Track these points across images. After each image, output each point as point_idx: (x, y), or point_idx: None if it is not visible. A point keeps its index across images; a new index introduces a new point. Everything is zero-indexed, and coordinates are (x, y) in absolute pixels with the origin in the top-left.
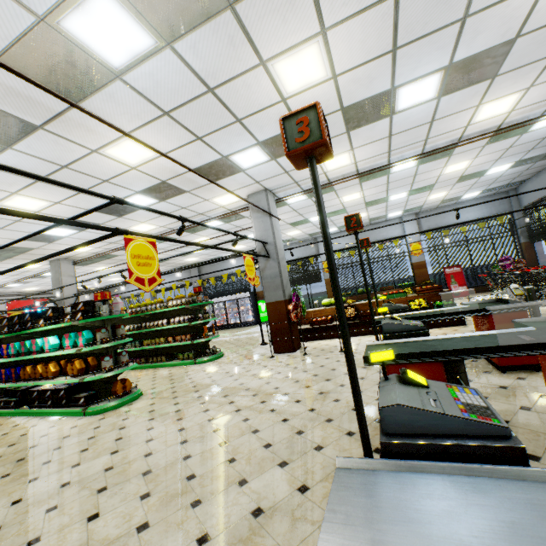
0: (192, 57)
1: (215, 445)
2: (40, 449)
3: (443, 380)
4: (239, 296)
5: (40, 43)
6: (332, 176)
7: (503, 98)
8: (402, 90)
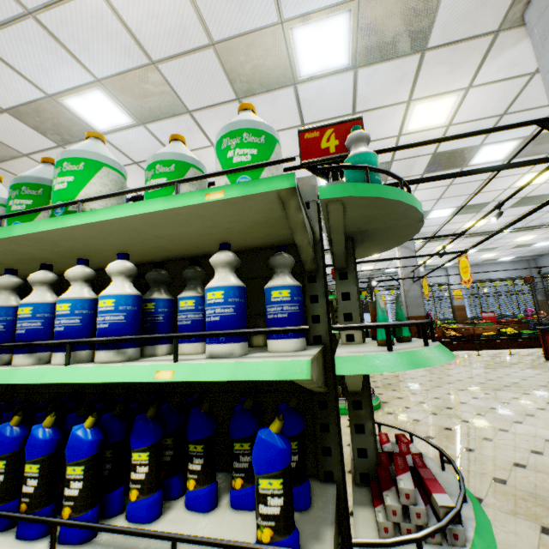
0: None
1: (520, 380)
2: (373, 384)
3: None
4: None
5: (462, 151)
6: (458, 231)
7: None
8: None
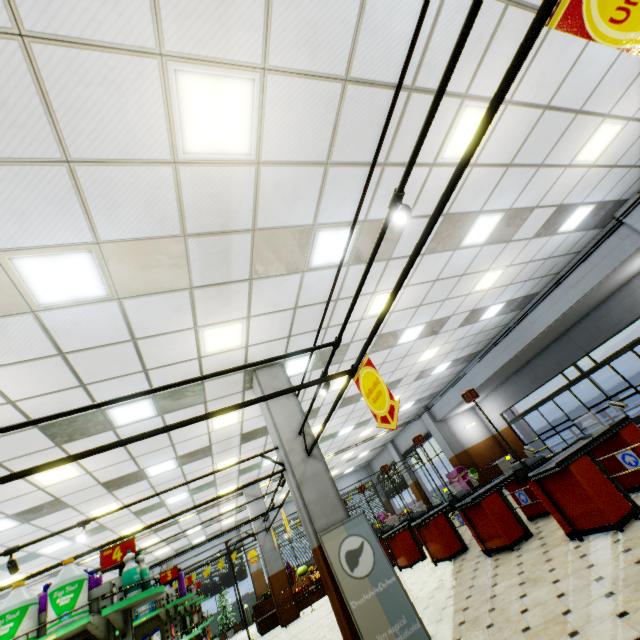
0: None
1: None
2: None
3: (409, 533)
4: None
5: (261, 428)
6: None
7: (369, 429)
8: (342, 430)
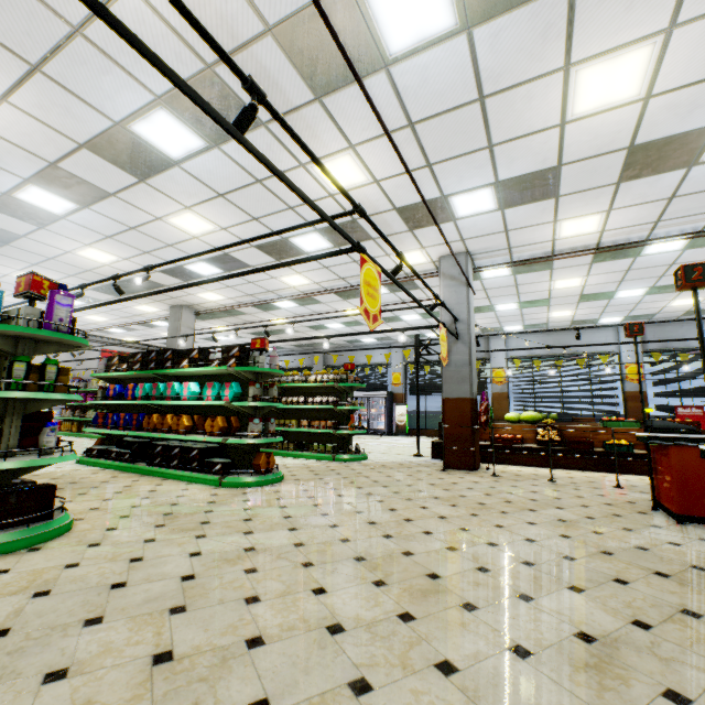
0: (485, 49)
1: (440, 548)
2: (185, 508)
3: None
4: (372, 394)
5: (328, 12)
6: (560, 246)
7: None
8: None
